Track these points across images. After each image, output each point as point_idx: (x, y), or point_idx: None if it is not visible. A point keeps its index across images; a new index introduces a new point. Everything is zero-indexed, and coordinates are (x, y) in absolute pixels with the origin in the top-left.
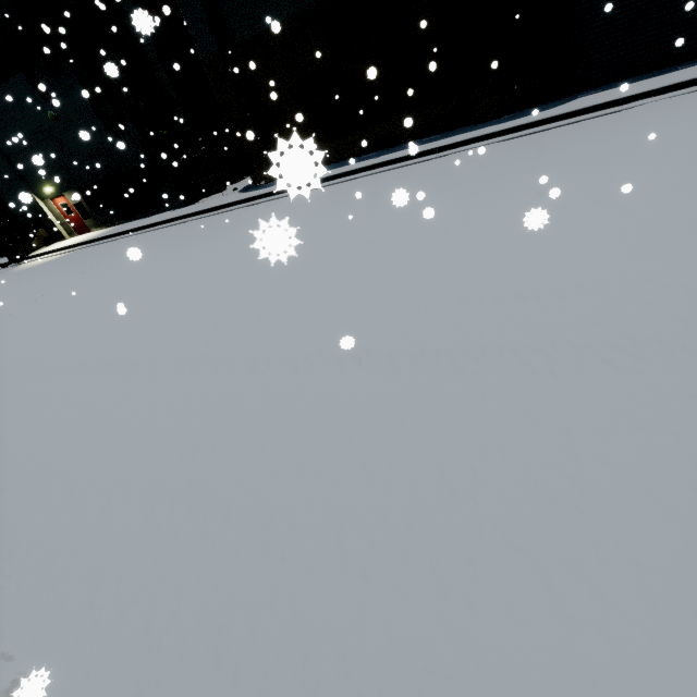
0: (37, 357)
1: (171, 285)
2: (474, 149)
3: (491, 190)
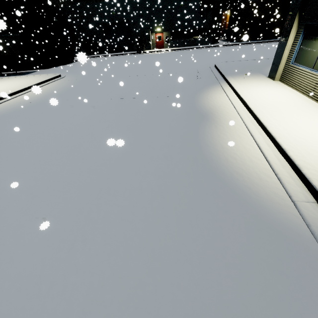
0: None
1: None
2: None
3: None
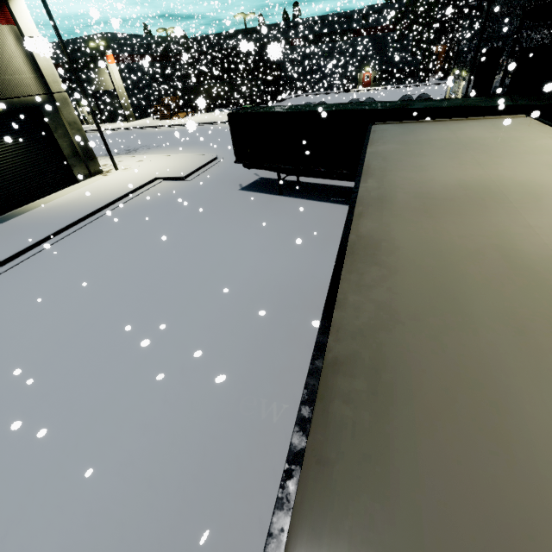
0: None
1: None
2: None
3: None
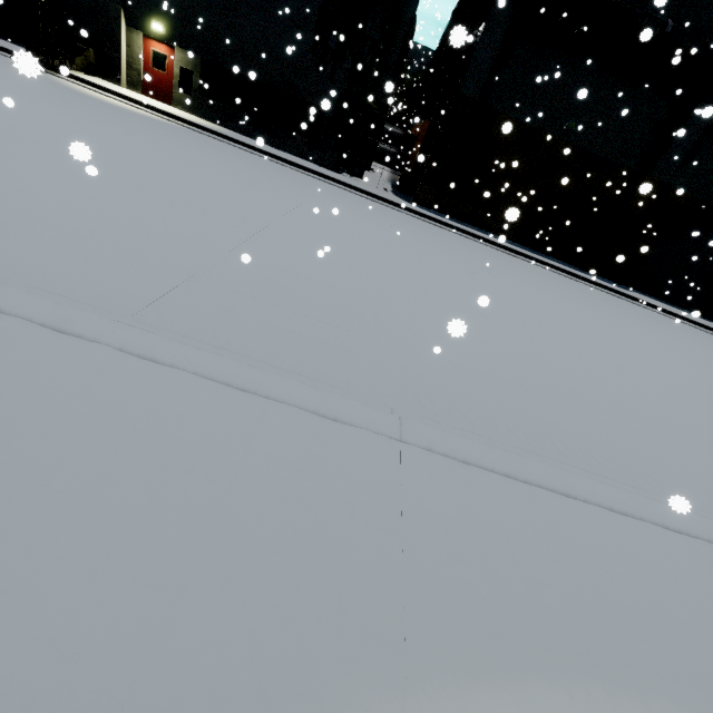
0: (499, 316)
1: (521, 296)
2: (604, 292)
3: (675, 339)
